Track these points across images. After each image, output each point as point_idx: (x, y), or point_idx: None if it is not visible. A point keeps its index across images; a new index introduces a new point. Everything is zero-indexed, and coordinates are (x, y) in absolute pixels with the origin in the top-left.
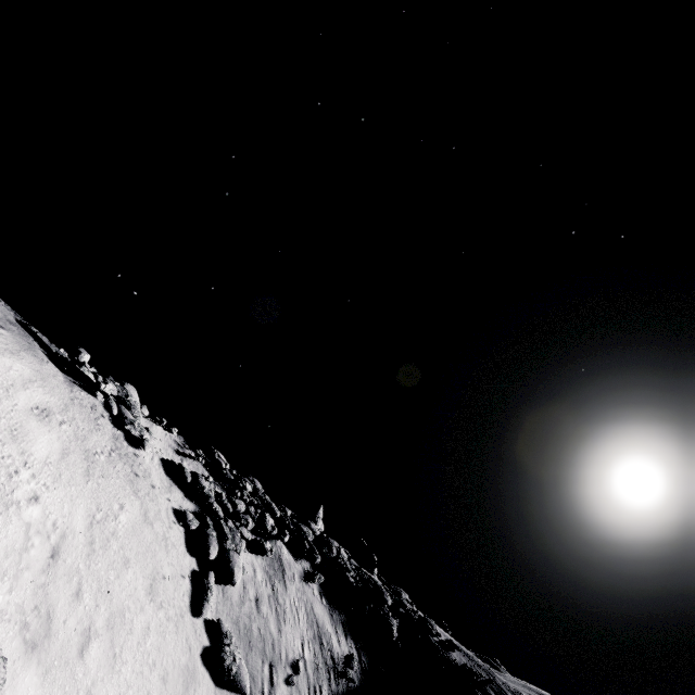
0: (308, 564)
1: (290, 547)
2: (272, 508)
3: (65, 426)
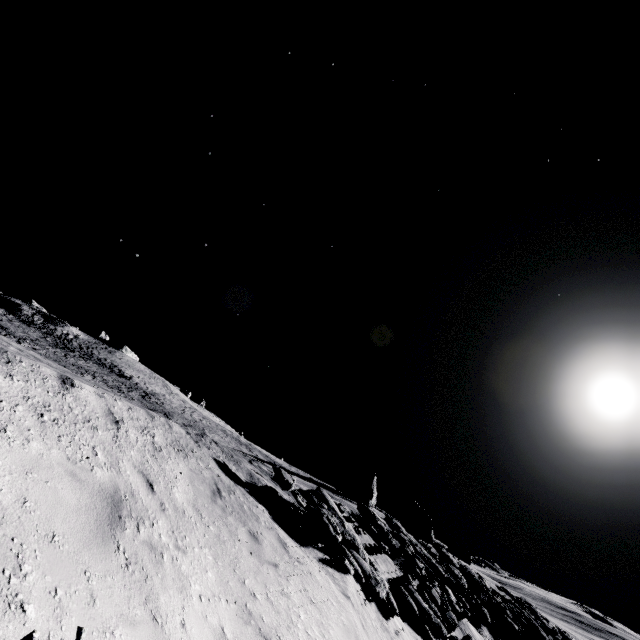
0: (485, 627)
1: None
2: (436, 567)
3: None
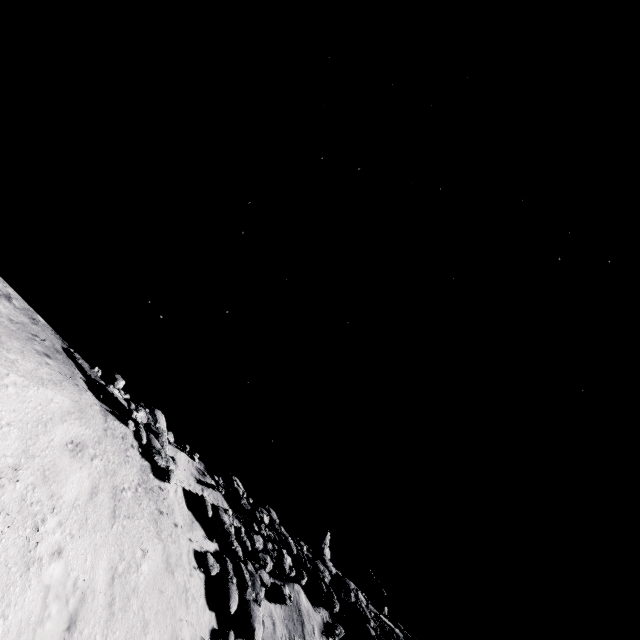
0: (327, 612)
1: (307, 591)
2: (288, 543)
3: (96, 460)
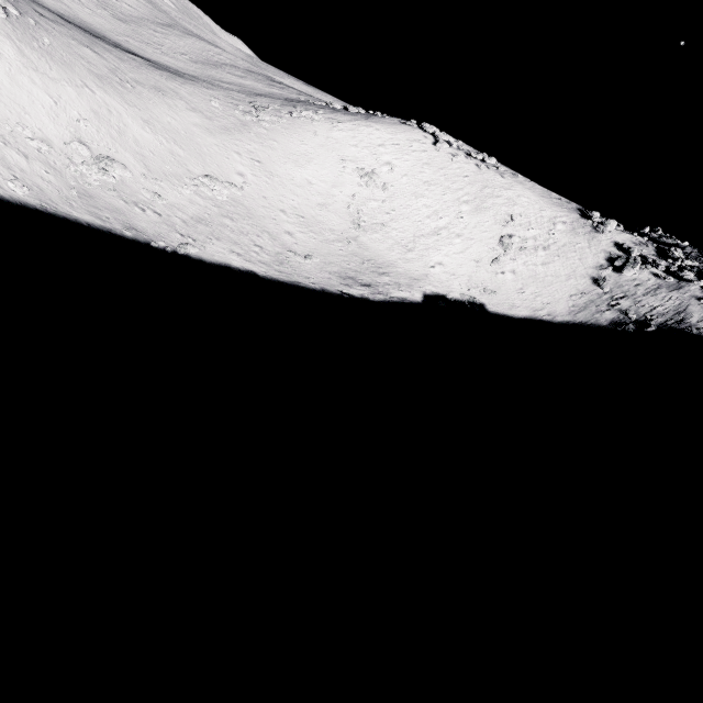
0: None
1: None
2: (702, 273)
3: (570, 226)
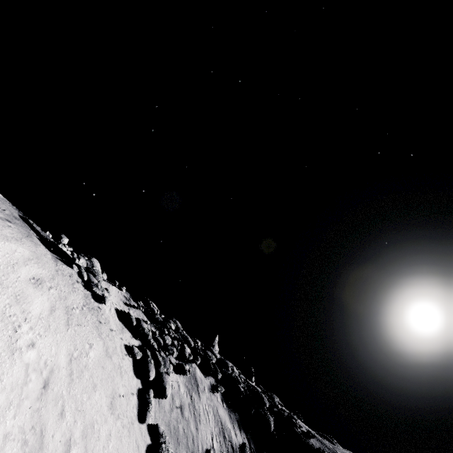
0: (213, 379)
1: (201, 367)
2: (188, 341)
3: (52, 290)
